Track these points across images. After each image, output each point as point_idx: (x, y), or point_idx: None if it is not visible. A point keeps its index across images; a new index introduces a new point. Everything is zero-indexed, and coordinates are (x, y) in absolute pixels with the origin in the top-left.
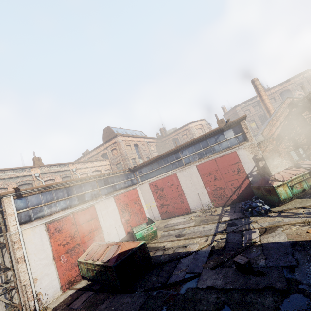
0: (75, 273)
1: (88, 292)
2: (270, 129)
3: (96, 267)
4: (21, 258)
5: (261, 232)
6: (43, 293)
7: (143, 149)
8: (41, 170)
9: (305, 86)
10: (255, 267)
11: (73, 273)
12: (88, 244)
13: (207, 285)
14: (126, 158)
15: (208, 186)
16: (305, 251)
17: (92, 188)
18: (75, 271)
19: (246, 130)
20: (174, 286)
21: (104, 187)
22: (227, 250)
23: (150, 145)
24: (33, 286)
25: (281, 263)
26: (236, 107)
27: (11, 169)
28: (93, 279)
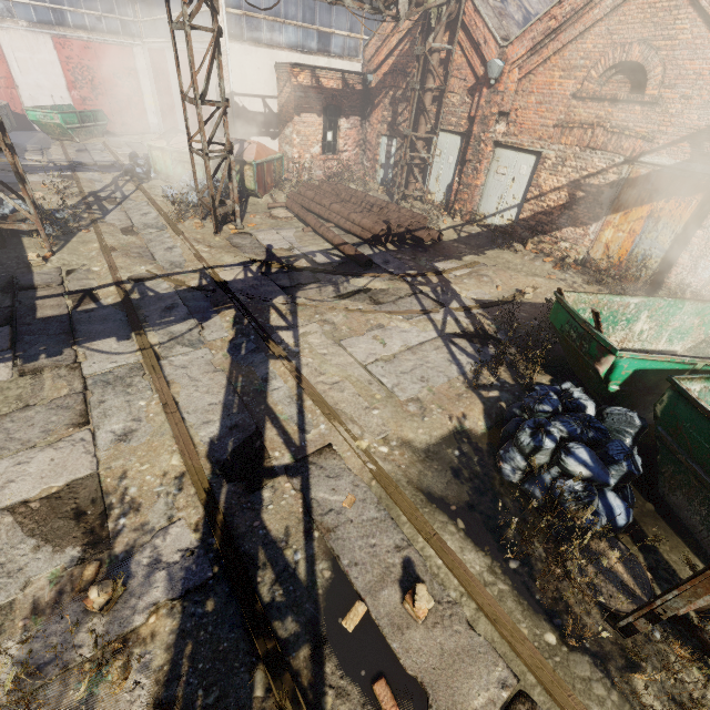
0: None
1: None
2: (377, 47)
3: None
4: None
5: (62, 175)
6: None
7: None
8: None
9: None
10: None
11: None
12: None
13: None
14: None
15: (188, 111)
16: (2, 188)
17: None
18: None
19: None
20: None
21: (25, 2)
22: None
23: None
24: None
25: None
26: None
27: None
28: None
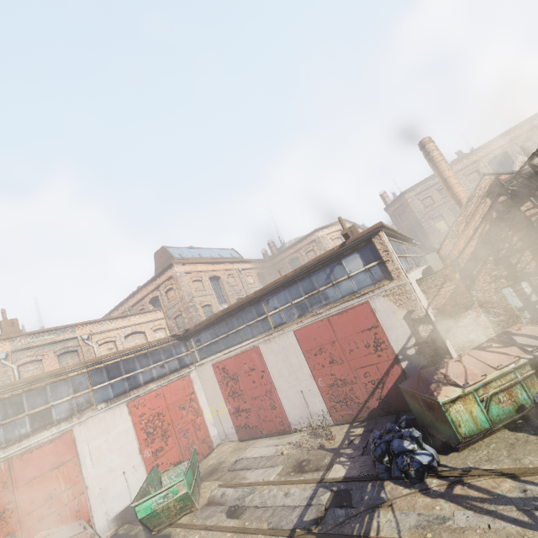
0: None
1: None
2: (454, 243)
3: None
4: None
5: None
6: None
7: (229, 284)
8: (12, 344)
9: None
10: None
11: None
12: (41, 528)
13: None
14: (189, 306)
15: (320, 377)
16: None
17: (73, 392)
18: None
19: (385, 255)
20: None
21: (105, 384)
22: None
23: (246, 274)
24: None
25: None
26: (406, 192)
27: None
28: None
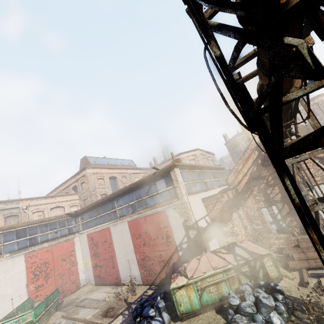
0: None
1: None
2: (235, 176)
3: None
4: None
5: None
6: None
7: (122, 182)
8: None
9: (317, 114)
10: None
11: None
12: None
13: None
14: (92, 194)
15: (138, 253)
16: None
17: None
18: None
19: (176, 183)
20: None
21: (13, 241)
22: None
23: (134, 176)
24: None
25: None
26: (237, 136)
27: None
28: None
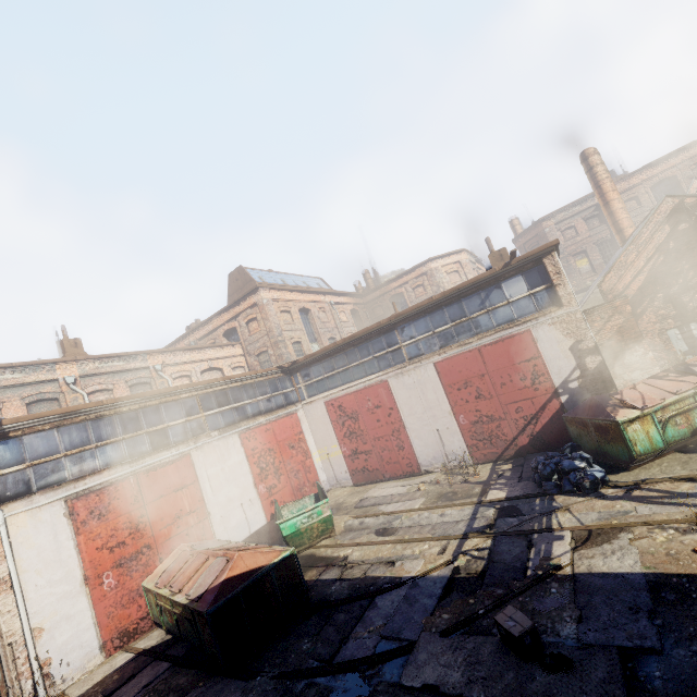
0: (138, 613)
1: (157, 664)
2: (620, 275)
3: (177, 606)
4: (3, 582)
5: (576, 539)
6: (58, 660)
7: (320, 320)
8: (79, 368)
9: None
10: (550, 641)
11: (132, 614)
12: (173, 545)
13: (424, 681)
14: (279, 340)
15: (462, 413)
16: (685, 607)
17: (186, 415)
18: (138, 608)
19: (556, 278)
20: (347, 673)
21: (216, 411)
22: (488, 585)
23: (338, 309)
24: (31, 647)
25: (618, 636)
26: (545, 220)
27: (10, 366)
28: (173, 632)
